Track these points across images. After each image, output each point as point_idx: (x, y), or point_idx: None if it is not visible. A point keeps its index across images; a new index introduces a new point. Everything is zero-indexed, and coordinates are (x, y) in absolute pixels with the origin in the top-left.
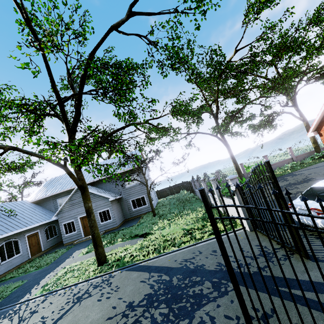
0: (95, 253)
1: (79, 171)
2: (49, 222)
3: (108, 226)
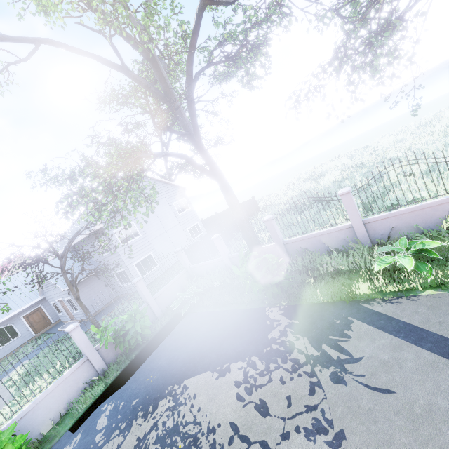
0: None
1: None
2: None
3: (80, 316)
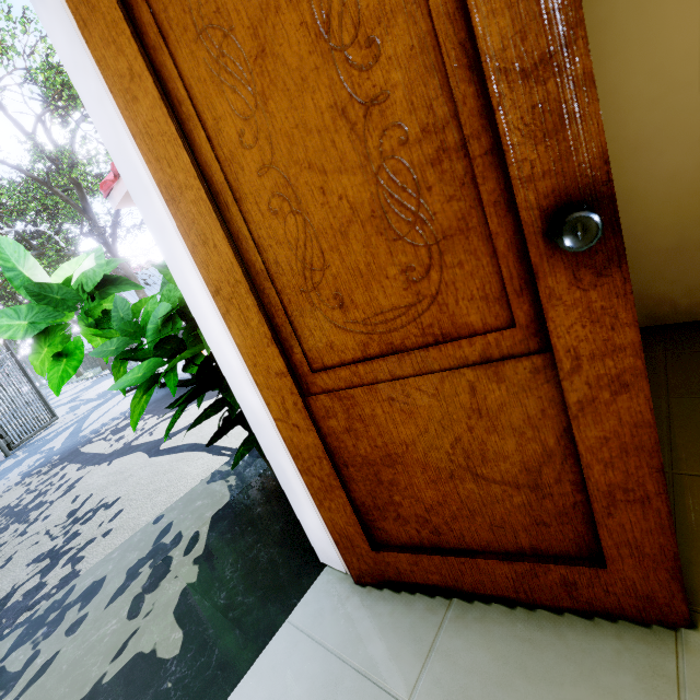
0: None
1: None
2: None
3: None
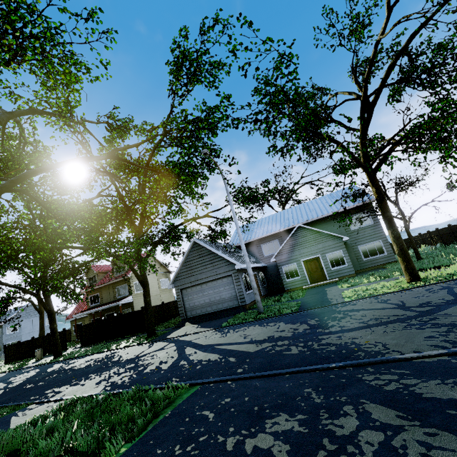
0: (407, 267)
1: (375, 177)
2: (259, 268)
3: (342, 273)
